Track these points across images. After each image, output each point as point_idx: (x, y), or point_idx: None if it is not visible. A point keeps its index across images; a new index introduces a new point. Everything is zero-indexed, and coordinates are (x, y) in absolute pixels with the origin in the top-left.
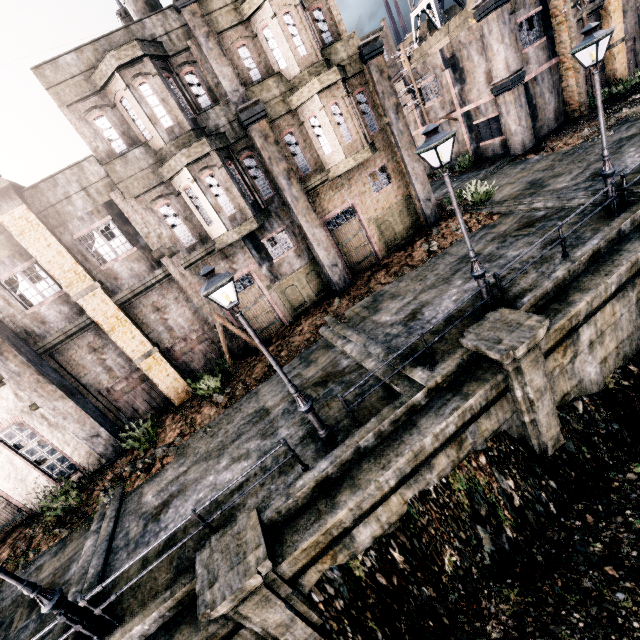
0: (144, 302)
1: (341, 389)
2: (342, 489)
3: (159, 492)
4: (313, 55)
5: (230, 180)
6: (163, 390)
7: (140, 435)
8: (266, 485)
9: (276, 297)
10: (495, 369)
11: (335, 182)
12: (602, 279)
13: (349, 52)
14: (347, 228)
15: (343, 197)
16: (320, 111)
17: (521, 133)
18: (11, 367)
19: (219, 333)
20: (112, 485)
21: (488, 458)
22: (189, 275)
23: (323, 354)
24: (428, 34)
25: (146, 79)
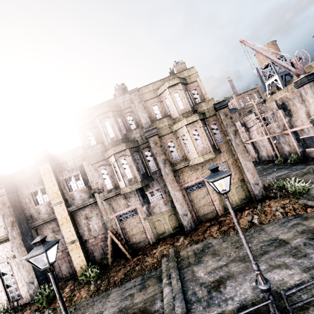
0: (82, 213)
1: None
2: None
3: None
4: (187, 108)
5: (132, 162)
6: (74, 264)
7: (47, 293)
8: None
9: (148, 225)
10: None
11: (193, 167)
12: None
13: (208, 106)
14: (198, 192)
15: (197, 175)
16: (186, 133)
17: None
18: (13, 233)
19: (108, 241)
20: None
21: None
22: (105, 204)
23: (153, 284)
24: (277, 91)
25: (108, 119)
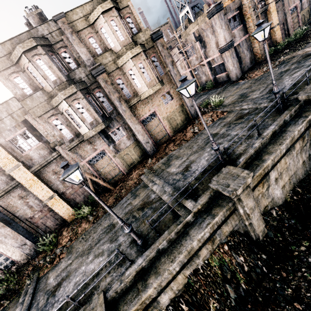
0: (48, 170)
1: (151, 212)
2: (150, 275)
3: (56, 276)
4: (127, 40)
5: (88, 104)
6: (61, 215)
7: (48, 242)
8: (111, 273)
9: (118, 161)
10: (228, 199)
11: (144, 101)
12: (278, 147)
13: (146, 37)
14: (152, 123)
15: (149, 108)
16: (133, 67)
17: (235, 70)
18: None
19: (89, 183)
20: (33, 272)
21: (229, 246)
22: (71, 154)
23: (142, 191)
24: (188, 24)
25: (39, 57)
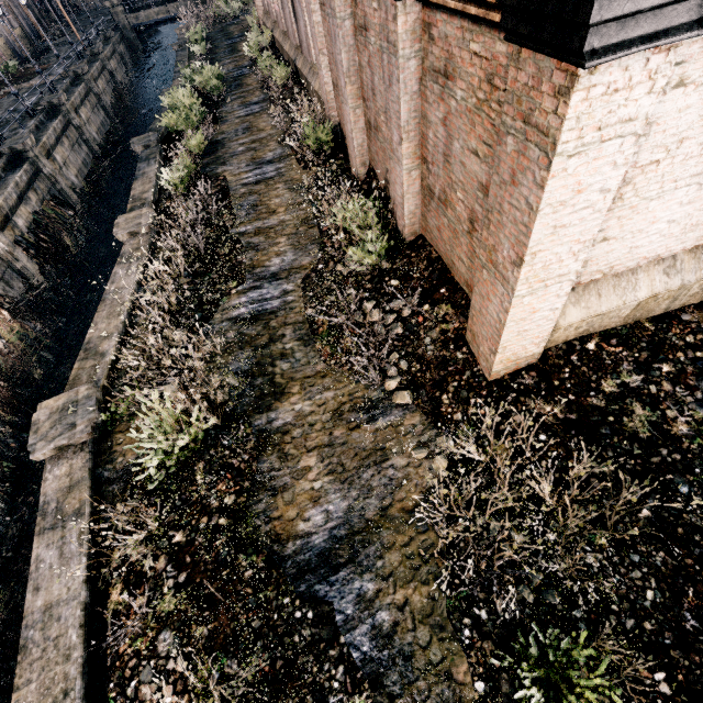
0: None
1: None
2: None
3: None
4: None
5: None
6: None
7: None
8: None
9: None
10: (27, 159)
11: None
12: (47, 132)
13: None
14: None
15: None
16: None
17: None
18: None
19: None
20: None
21: (55, 203)
22: None
23: None
24: None
25: None
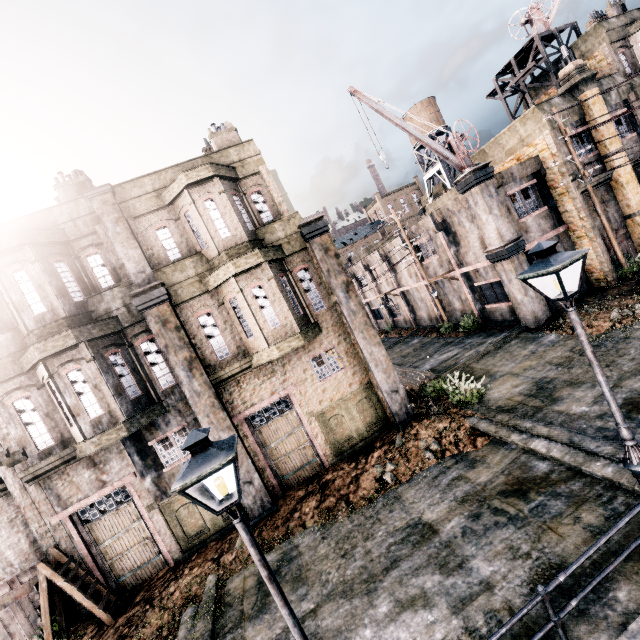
0: None
1: None
2: None
3: None
4: (238, 236)
5: (101, 375)
6: None
7: None
8: None
9: (160, 521)
10: None
11: (263, 368)
12: None
13: (288, 231)
14: (279, 424)
15: (274, 386)
16: (239, 293)
17: (529, 304)
18: None
19: (40, 592)
20: None
21: None
22: (34, 489)
23: None
24: (443, 192)
25: (24, 266)
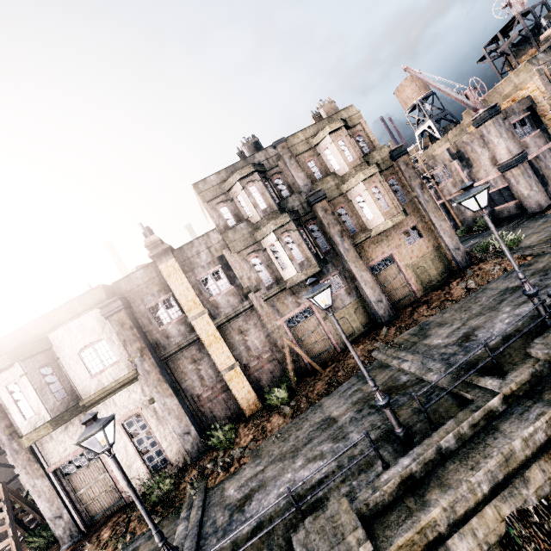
0: (233, 326)
1: (406, 399)
2: (430, 488)
3: (240, 487)
4: (358, 160)
5: (301, 238)
6: (238, 400)
7: (221, 436)
8: (347, 481)
9: (330, 326)
10: None
11: (376, 238)
12: None
13: (382, 156)
14: (387, 272)
15: (383, 249)
16: (364, 192)
17: (534, 196)
18: (145, 366)
19: (286, 352)
20: (196, 480)
21: None
22: (266, 306)
23: (380, 372)
24: (430, 143)
25: (254, 183)
